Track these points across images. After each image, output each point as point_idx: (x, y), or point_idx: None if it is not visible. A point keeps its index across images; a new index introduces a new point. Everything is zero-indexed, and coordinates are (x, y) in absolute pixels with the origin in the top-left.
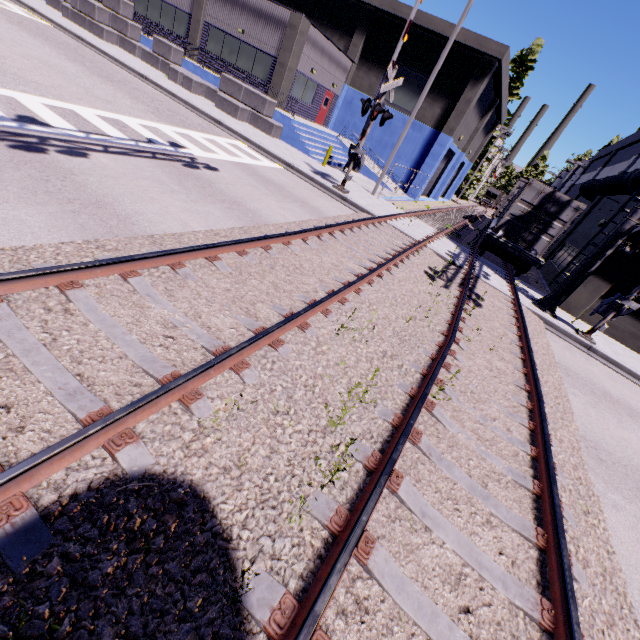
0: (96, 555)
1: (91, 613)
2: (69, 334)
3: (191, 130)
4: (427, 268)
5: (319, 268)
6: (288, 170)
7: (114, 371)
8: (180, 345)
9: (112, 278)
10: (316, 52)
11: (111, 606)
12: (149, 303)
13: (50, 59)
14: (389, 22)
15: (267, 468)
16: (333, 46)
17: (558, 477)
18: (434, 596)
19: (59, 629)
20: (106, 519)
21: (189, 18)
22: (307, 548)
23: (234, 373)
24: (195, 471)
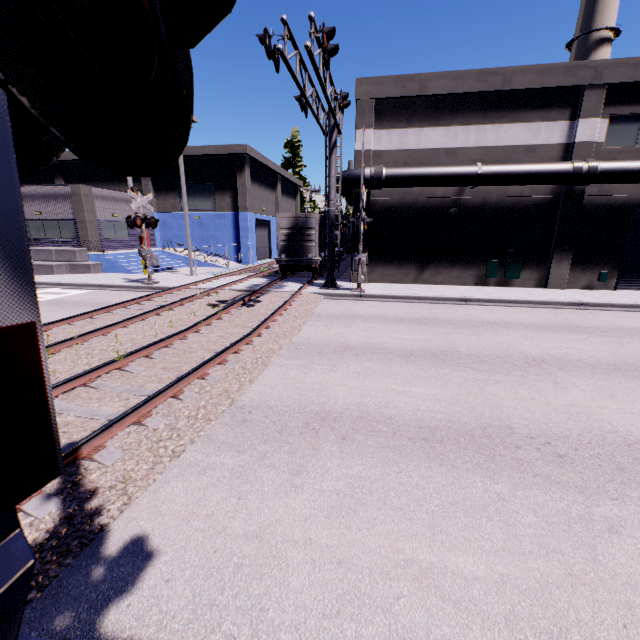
0: None
1: None
2: None
3: None
4: (214, 301)
5: (75, 334)
6: (100, 289)
7: None
8: None
9: None
10: (110, 202)
11: None
12: None
13: None
14: None
15: None
16: (124, 193)
17: (226, 365)
18: None
19: None
20: None
21: None
22: None
23: None
24: None
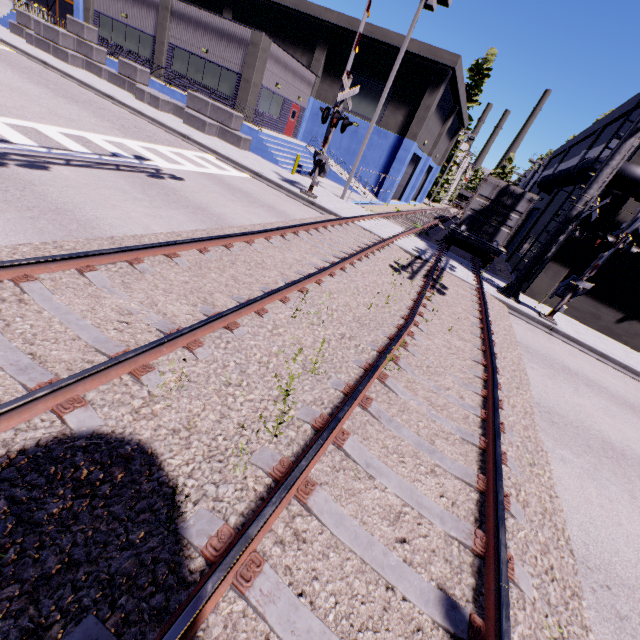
0: (42, 499)
1: (36, 545)
2: (23, 320)
3: (157, 144)
4: (393, 262)
5: (281, 263)
6: (256, 179)
7: (67, 350)
8: (135, 329)
9: (68, 273)
10: (279, 68)
11: (56, 540)
12: (105, 294)
13: (12, 82)
14: (348, 37)
15: (217, 430)
16: (296, 61)
17: (506, 435)
18: (372, 529)
19: (4, 557)
20: (53, 470)
21: (154, 40)
22: (250, 492)
23: (187, 351)
24: (143, 432)
